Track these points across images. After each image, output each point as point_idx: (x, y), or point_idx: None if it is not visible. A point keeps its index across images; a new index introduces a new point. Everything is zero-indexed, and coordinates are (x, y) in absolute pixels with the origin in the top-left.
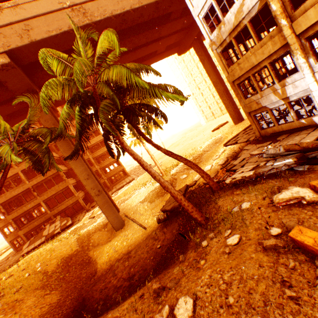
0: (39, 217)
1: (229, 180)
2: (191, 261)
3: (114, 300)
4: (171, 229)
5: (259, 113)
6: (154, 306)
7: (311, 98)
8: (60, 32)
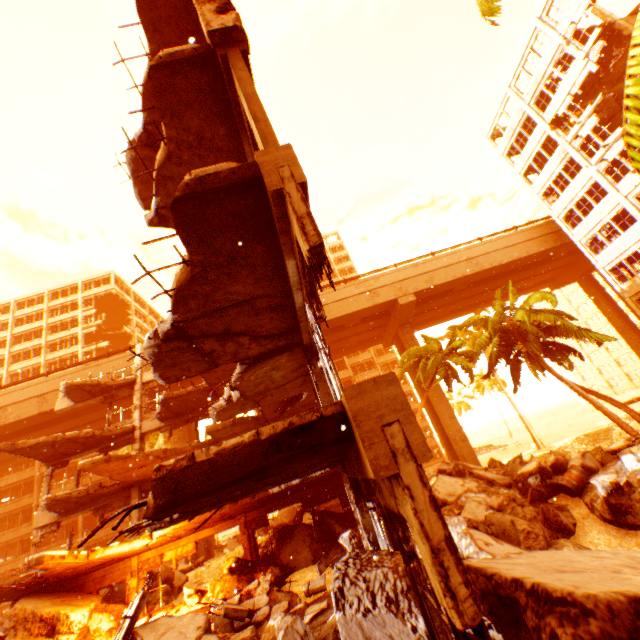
0: None
1: None
2: None
3: None
4: None
5: None
6: None
7: None
8: (455, 278)
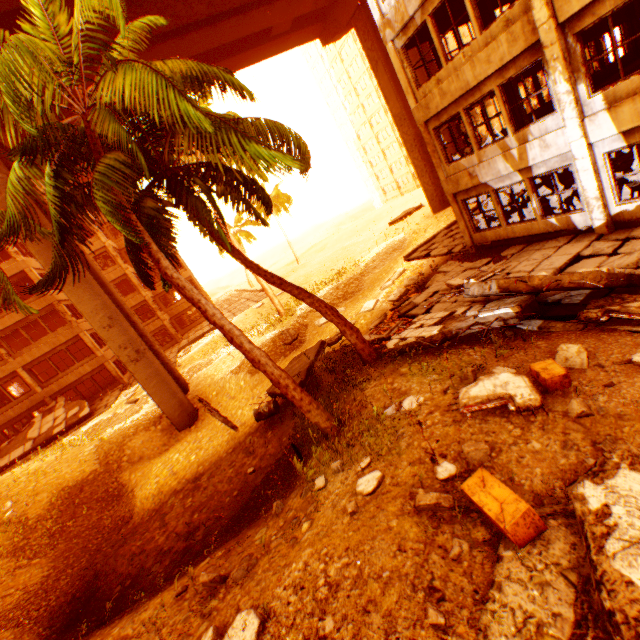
0: (18, 401)
1: (394, 343)
2: (288, 519)
3: (151, 580)
4: (280, 434)
5: (474, 197)
6: (195, 623)
7: (573, 173)
8: None
